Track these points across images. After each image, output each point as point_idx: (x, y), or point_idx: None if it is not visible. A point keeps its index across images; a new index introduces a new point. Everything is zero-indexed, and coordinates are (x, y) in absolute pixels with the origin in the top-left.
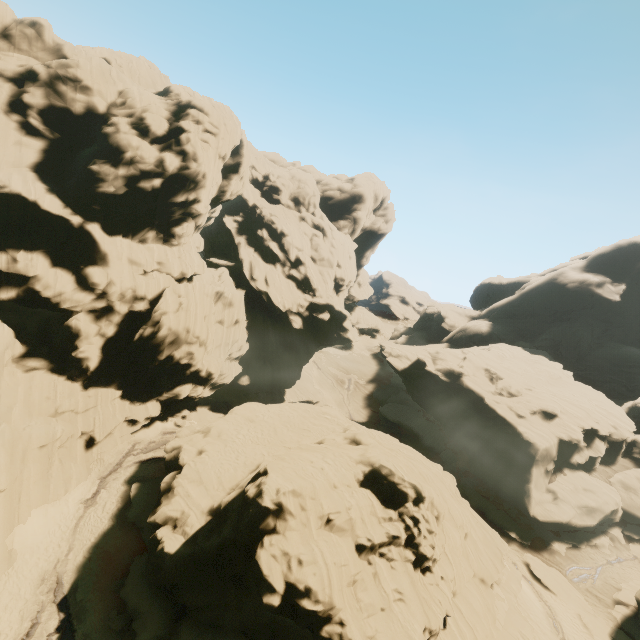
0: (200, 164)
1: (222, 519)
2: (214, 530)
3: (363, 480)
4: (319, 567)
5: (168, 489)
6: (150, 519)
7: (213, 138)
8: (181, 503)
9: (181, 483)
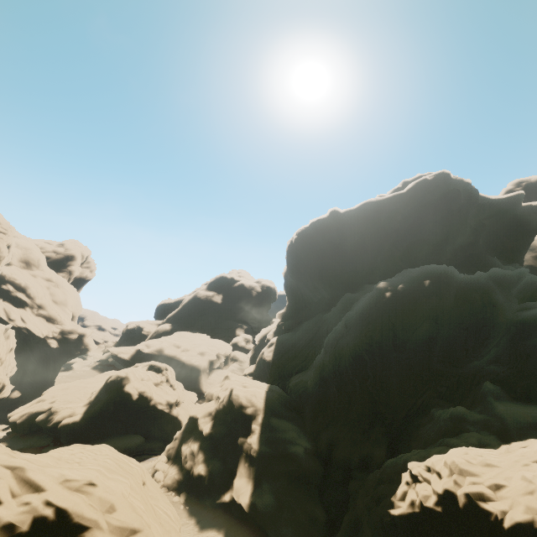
0: (2, 252)
1: (96, 401)
2: (95, 405)
3: (148, 369)
4: (146, 385)
5: (50, 415)
6: (54, 421)
7: (5, 236)
8: (68, 410)
9: (60, 407)
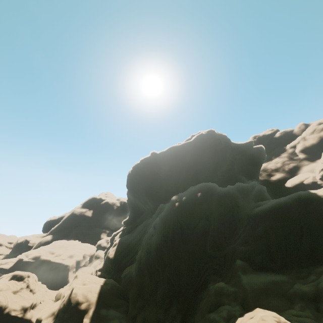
0: None
1: None
2: None
3: (10, 279)
4: (3, 295)
5: None
6: None
7: None
8: None
9: None
